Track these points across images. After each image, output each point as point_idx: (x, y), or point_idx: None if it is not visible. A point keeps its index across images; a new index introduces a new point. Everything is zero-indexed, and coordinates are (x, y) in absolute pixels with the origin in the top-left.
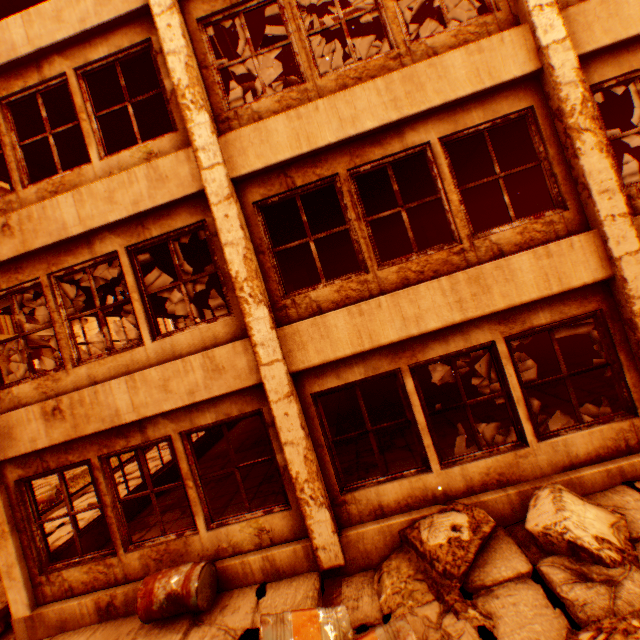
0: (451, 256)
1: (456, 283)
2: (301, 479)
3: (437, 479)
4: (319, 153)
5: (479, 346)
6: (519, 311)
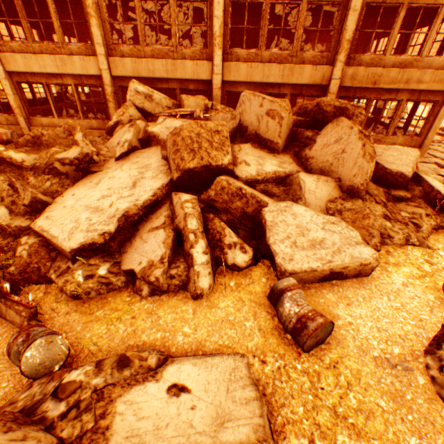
0: (57, 48)
1: (56, 59)
2: (15, 107)
3: (58, 121)
4: None
5: (69, 85)
6: (79, 77)
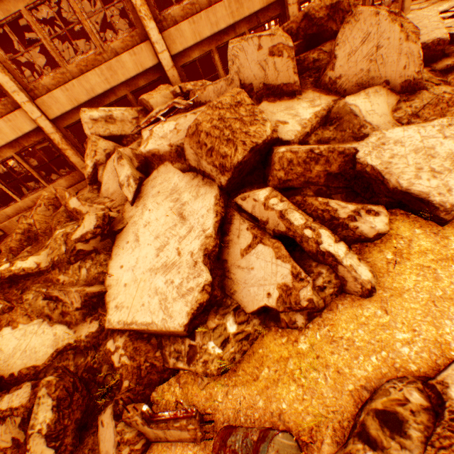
0: None
1: None
2: None
3: (23, 204)
4: None
5: (10, 158)
6: (16, 143)
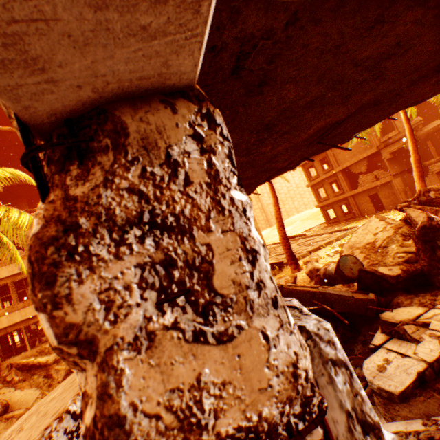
0: None
1: None
2: None
3: (30, 352)
4: (4, 277)
5: None
6: None
